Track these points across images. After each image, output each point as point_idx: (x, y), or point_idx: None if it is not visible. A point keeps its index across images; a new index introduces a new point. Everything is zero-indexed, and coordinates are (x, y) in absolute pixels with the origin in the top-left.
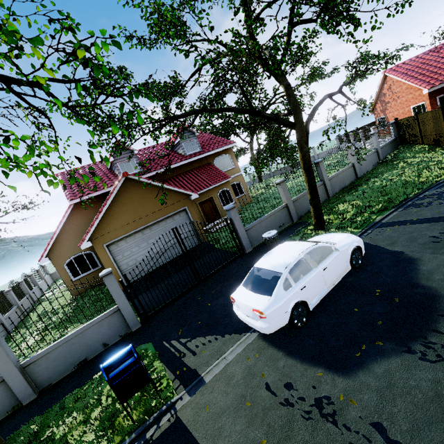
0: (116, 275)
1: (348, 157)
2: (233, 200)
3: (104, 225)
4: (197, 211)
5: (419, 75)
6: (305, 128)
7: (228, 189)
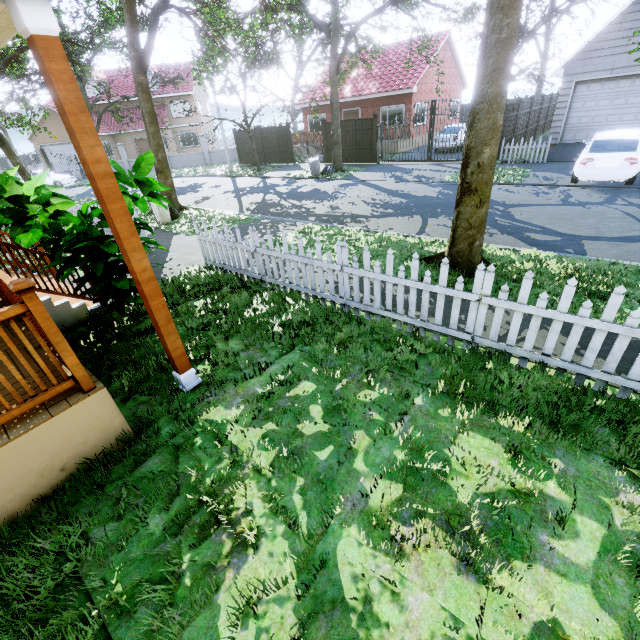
0: (47, 165)
1: (200, 145)
2: (168, 147)
3: (38, 133)
4: (133, 146)
5: (316, 83)
6: (98, 118)
7: (165, 136)
